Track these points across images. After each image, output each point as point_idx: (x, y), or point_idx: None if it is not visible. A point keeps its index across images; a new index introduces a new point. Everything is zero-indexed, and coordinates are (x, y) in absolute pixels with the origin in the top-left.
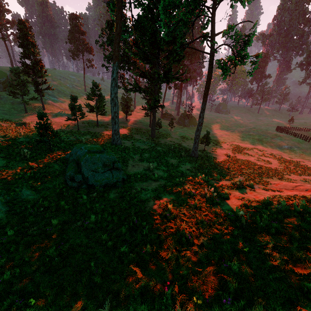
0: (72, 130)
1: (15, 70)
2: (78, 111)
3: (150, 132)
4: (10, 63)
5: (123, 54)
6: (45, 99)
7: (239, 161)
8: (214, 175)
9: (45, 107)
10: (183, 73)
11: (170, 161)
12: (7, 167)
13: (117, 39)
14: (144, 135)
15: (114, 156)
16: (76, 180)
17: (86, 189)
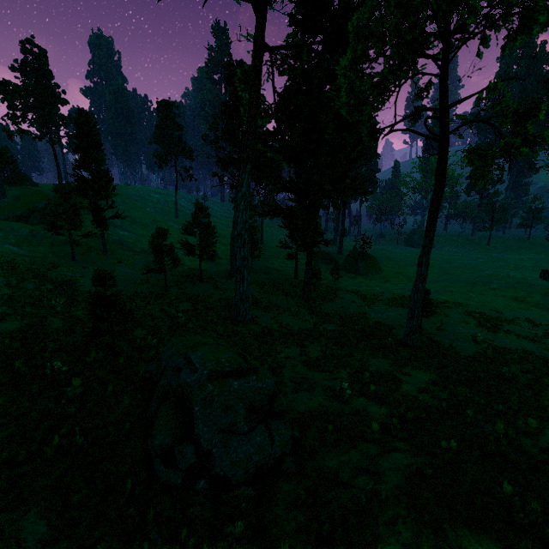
0: (154, 293)
1: (63, 189)
2: (168, 255)
3: (299, 289)
4: (58, 179)
5: None
6: (109, 234)
7: (511, 354)
8: (499, 409)
9: (108, 249)
10: (366, 181)
11: (371, 364)
12: (5, 416)
13: (252, 125)
14: (289, 297)
15: (271, 378)
16: (180, 463)
17: (208, 494)
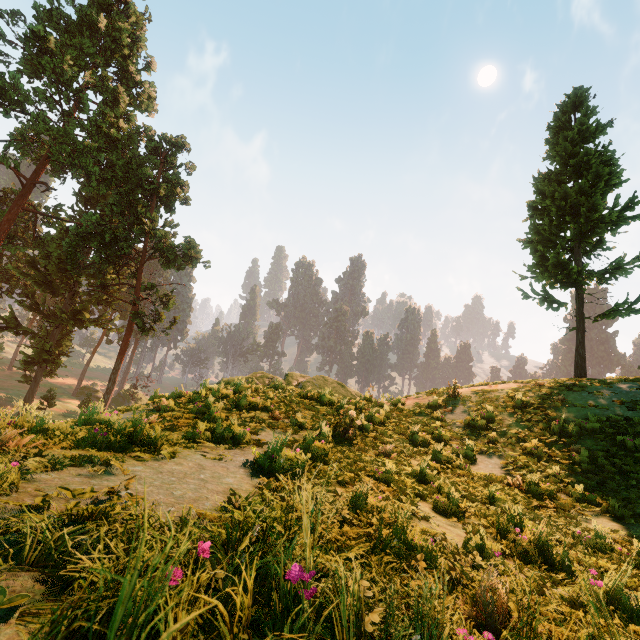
0: None
1: None
2: None
3: None
4: None
5: (4, 267)
6: None
7: None
8: None
9: None
10: (112, 320)
11: None
12: None
13: None
14: None
15: None
16: None
17: None
